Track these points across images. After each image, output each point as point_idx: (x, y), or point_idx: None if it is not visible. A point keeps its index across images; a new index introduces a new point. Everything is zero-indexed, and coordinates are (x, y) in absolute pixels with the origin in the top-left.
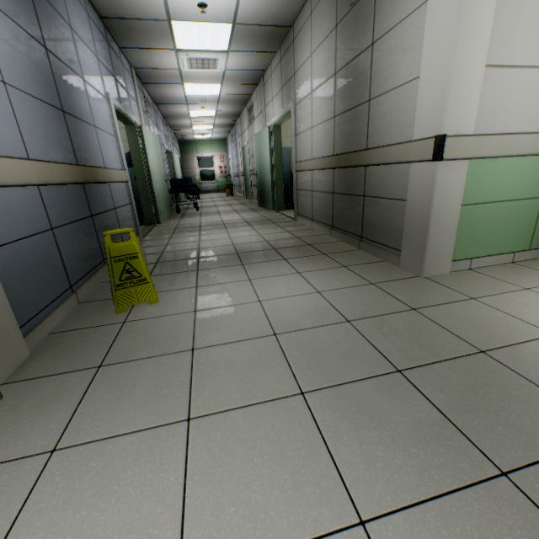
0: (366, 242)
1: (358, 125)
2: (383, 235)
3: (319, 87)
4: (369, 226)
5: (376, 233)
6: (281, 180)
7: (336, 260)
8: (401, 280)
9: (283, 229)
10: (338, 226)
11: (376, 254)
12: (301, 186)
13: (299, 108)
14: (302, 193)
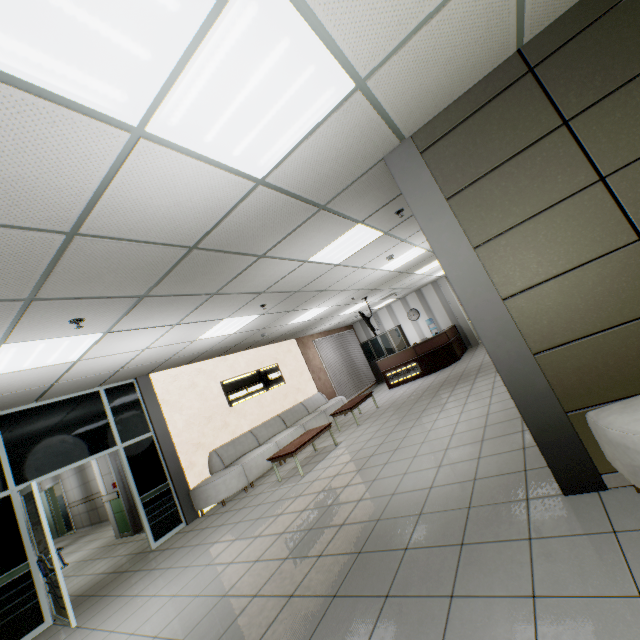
0: (103, 522)
1: (88, 487)
2: (105, 517)
3: (72, 475)
4: (102, 516)
5: (104, 517)
6: (61, 515)
7: (91, 533)
8: (108, 526)
9: (68, 539)
10: (94, 522)
11: (106, 524)
12: (74, 514)
13: (64, 481)
14: (76, 516)
